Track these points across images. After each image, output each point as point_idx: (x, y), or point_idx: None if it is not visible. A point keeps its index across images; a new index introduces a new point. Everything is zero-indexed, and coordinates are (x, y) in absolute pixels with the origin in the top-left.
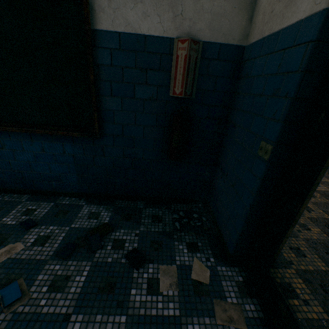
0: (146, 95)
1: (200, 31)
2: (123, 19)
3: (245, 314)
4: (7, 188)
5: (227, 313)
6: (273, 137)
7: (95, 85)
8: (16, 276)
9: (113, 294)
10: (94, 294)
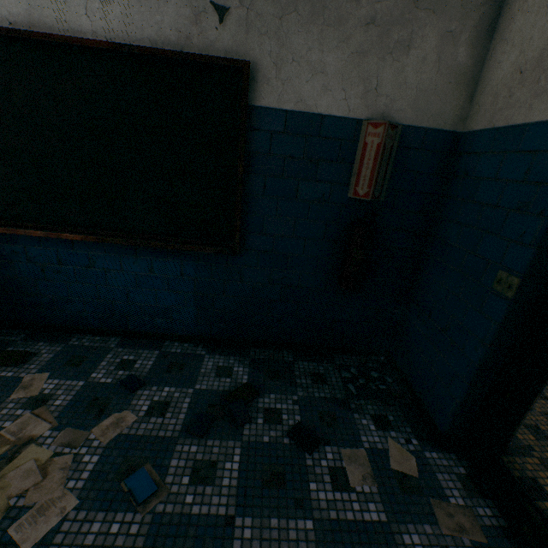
0: (314, 196)
1: (399, 112)
2: (294, 94)
3: (479, 521)
4: (85, 326)
5: (455, 519)
6: (521, 267)
7: (243, 180)
8: (138, 460)
9: (285, 489)
10: (259, 489)
